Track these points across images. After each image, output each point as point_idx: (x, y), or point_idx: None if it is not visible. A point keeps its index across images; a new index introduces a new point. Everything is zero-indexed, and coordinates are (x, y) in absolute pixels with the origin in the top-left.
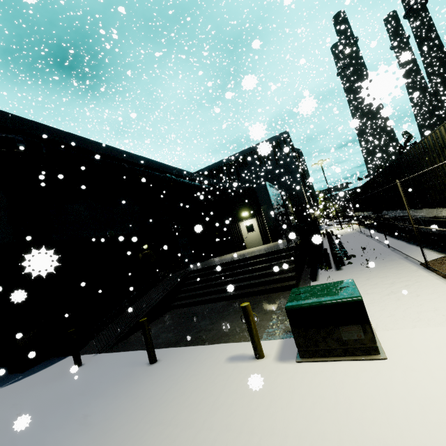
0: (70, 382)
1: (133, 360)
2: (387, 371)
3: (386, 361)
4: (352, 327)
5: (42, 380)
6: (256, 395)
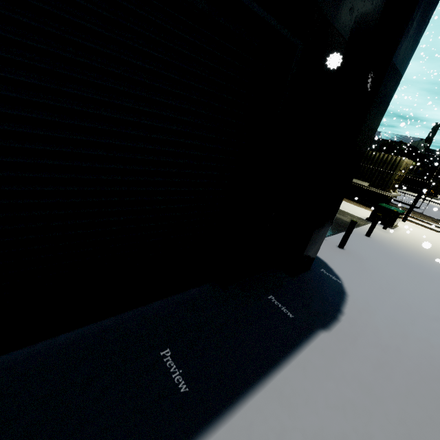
0: (369, 254)
1: (357, 237)
2: (403, 229)
3: (399, 227)
4: (400, 219)
5: (352, 261)
6: (407, 238)
